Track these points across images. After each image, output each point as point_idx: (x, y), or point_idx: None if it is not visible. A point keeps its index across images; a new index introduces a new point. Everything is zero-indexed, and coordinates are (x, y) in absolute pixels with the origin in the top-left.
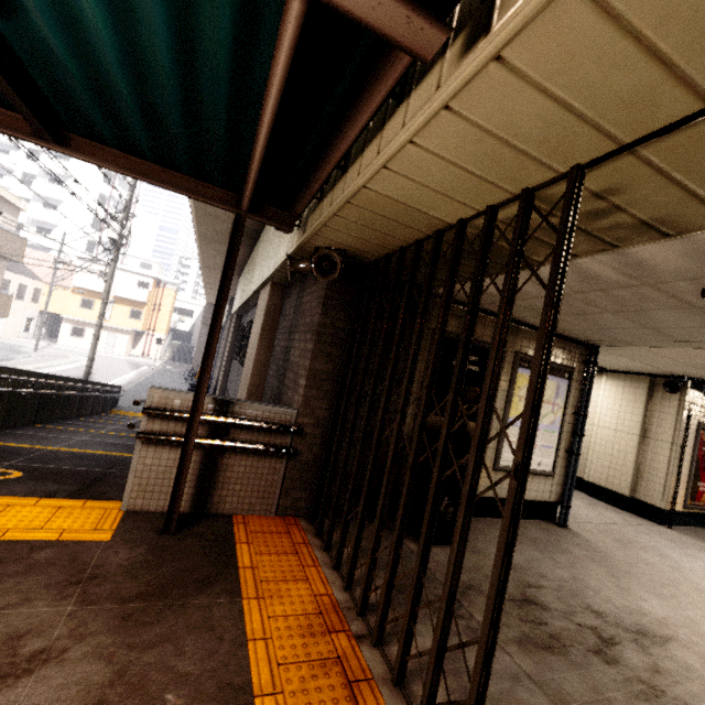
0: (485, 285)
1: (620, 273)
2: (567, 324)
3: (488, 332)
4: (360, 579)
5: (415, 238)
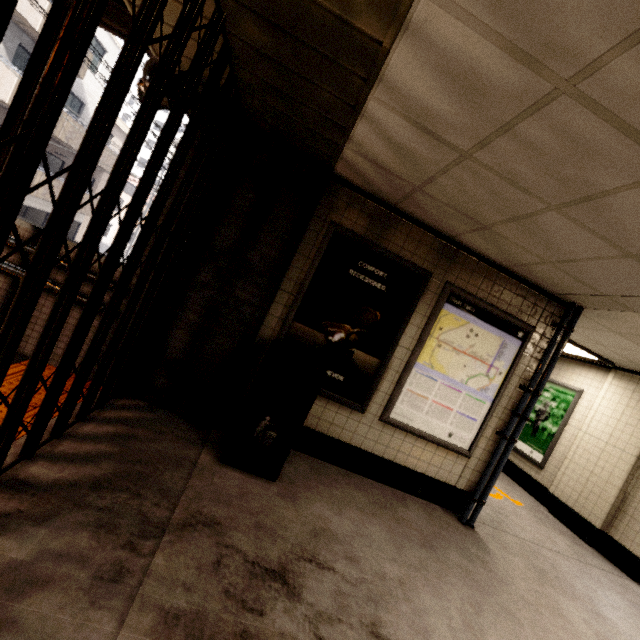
0: (370, 145)
1: (503, 48)
2: (517, 249)
3: (411, 246)
4: (66, 456)
5: (212, 6)
